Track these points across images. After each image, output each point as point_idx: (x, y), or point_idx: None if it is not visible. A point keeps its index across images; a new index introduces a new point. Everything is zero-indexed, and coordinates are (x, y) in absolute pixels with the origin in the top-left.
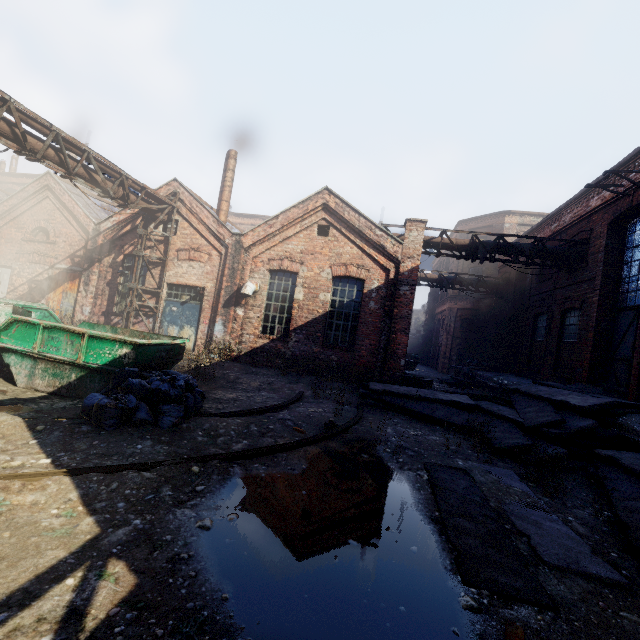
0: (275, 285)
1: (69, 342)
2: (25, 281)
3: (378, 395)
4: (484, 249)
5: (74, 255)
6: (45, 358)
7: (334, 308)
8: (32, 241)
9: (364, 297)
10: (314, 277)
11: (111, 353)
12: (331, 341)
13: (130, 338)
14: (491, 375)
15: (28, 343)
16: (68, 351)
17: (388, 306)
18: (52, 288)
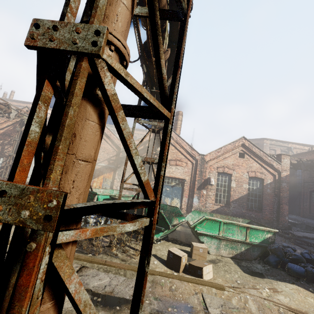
0: (220, 179)
1: (239, 231)
2: None
3: (300, 238)
4: (303, 165)
5: (110, 159)
6: (226, 239)
7: (249, 191)
8: None
9: (264, 187)
10: (240, 176)
11: (262, 236)
12: (249, 207)
13: (273, 229)
14: (293, 217)
15: (214, 231)
16: (239, 235)
17: (276, 192)
18: (96, 176)
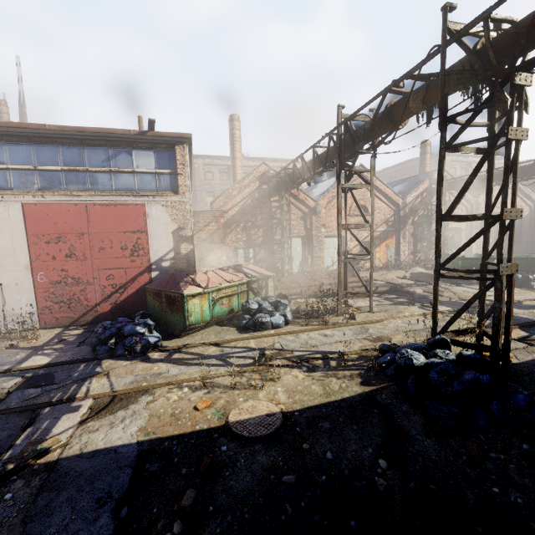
0: None
1: None
2: (356, 244)
3: None
4: None
5: (387, 221)
6: None
7: None
8: (355, 215)
9: (522, 220)
10: None
11: None
12: None
13: None
14: None
15: None
16: None
17: (532, 222)
18: (377, 245)
